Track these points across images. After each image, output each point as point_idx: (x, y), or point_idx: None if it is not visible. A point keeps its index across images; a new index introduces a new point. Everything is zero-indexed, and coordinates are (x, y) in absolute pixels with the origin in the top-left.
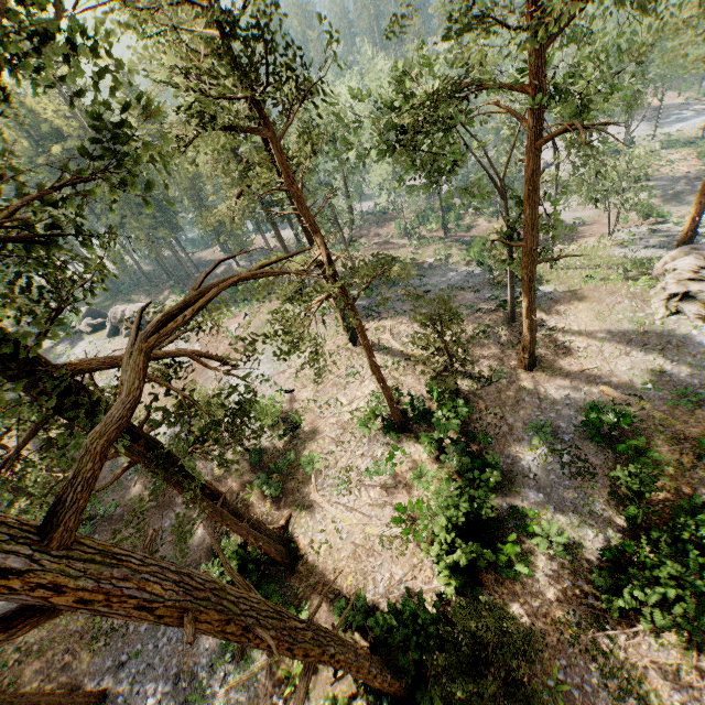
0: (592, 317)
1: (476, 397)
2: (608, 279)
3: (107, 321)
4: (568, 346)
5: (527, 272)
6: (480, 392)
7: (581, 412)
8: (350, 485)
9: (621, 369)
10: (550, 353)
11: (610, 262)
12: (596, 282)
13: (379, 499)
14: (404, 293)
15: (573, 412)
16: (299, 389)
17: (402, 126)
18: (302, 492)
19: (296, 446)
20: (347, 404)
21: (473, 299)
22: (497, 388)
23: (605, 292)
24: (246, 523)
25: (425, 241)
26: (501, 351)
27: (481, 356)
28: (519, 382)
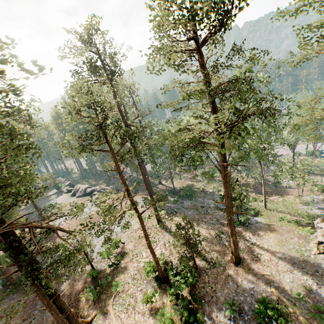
0: (275, 243)
1: (205, 273)
2: (291, 222)
3: (73, 189)
4: (259, 257)
5: (227, 215)
6: (208, 271)
7: (258, 302)
8: (129, 306)
9: (286, 280)
10: (249, 258)
11: (296, 212)
12: (283, 223)
13: (138, 321)
14: (192, 205)
15: (253, 300)
16: (128, 242)
17: (172, 149)
18: (106, 302)
19: (114, 274)
20: (145, 257)
21: (222, 216)
22: (217, 271)
23: (285, 230)
24: (63, 314)
25: (211, 181)
26: (224, 250)
27: (214, 249)
28: (229, 271)
